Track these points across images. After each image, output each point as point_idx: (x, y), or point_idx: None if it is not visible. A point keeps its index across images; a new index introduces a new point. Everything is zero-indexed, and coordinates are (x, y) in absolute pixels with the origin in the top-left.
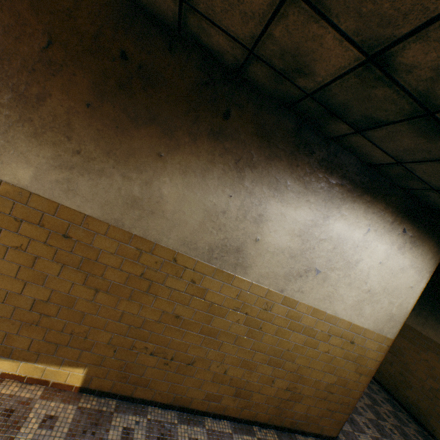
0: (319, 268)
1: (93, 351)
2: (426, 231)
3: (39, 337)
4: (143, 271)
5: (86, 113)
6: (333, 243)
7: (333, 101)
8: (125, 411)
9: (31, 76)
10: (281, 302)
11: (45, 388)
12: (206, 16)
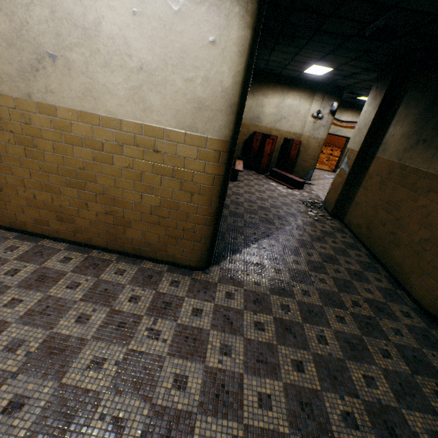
0: (52, 52)
1: None
2: None
3: None
4: None
5: None
6: (47, 5)
7: None
8: None
9: None
10: (38, 112)
11: None
12: None
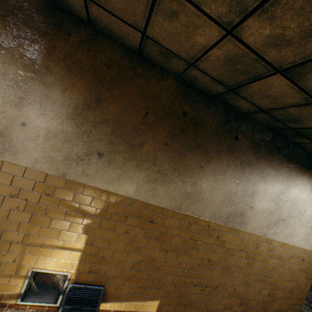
0: (284, 218)
1: (163, 289)
2: None
3: (134, 285)
4: (191, 235)
5: (164, 149)
6: (292, 202)
7: (307, 133)
8: None
9: (136, 133)
10: (264, 242)
11: None
12: (243, 97)
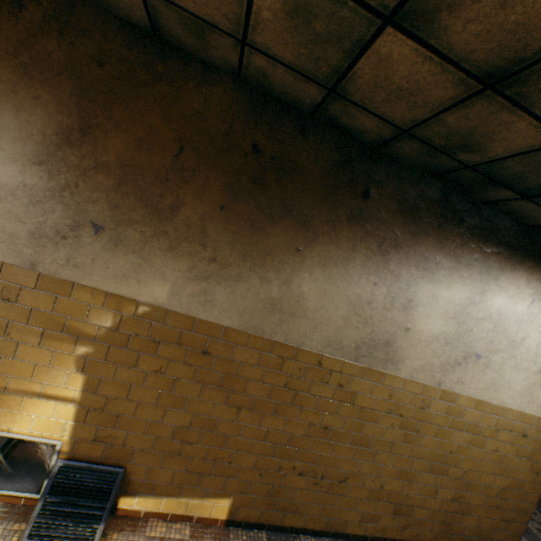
0: (479, 352)
1: (237, 477)
2: None
3: (181, 467)
4: (286, 381)
5: (220, 217)
6: (493, 321)
7: (502, 172)
8: None
9: (164, 187)
10: (439, 398)
11: (190, 524)
12: (358, 103)
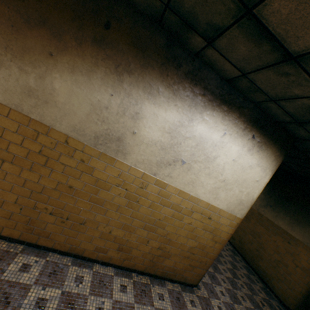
0: (184, 160)
1: (3, 208)
2: (271, 139)
3: None
4: (41, 149)
5: None
6: (196, 141)
7: (184, 9)
8: (29, 253)
9: None
10: (154, 183)
11: None
12: None
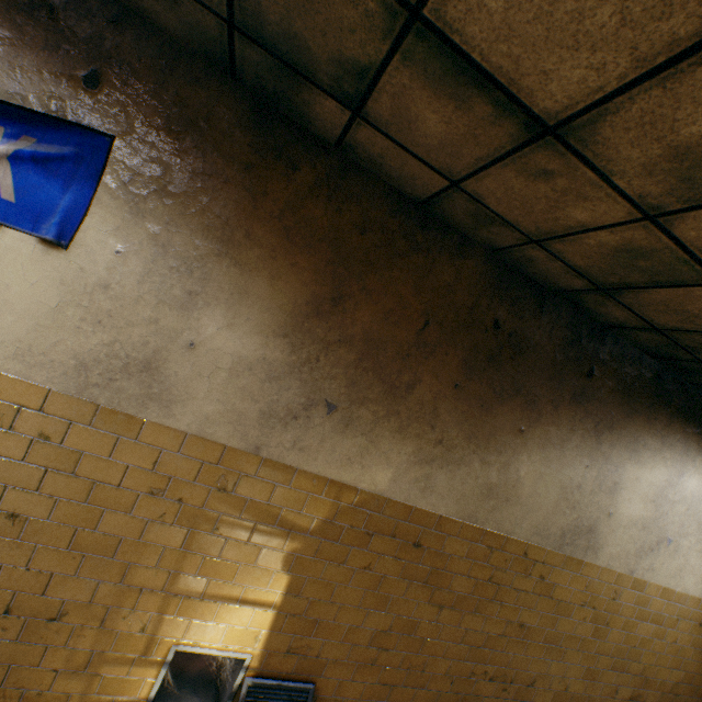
0: (670, 536)
1: (428, 687)
2: None
3: (373, 679)
4: (491, 574)
5: (452, 395)
6: (686, 504)
7: None
8: None
9: (403, 363)
10: (630, 586)
11: None
12: (623, 303)
